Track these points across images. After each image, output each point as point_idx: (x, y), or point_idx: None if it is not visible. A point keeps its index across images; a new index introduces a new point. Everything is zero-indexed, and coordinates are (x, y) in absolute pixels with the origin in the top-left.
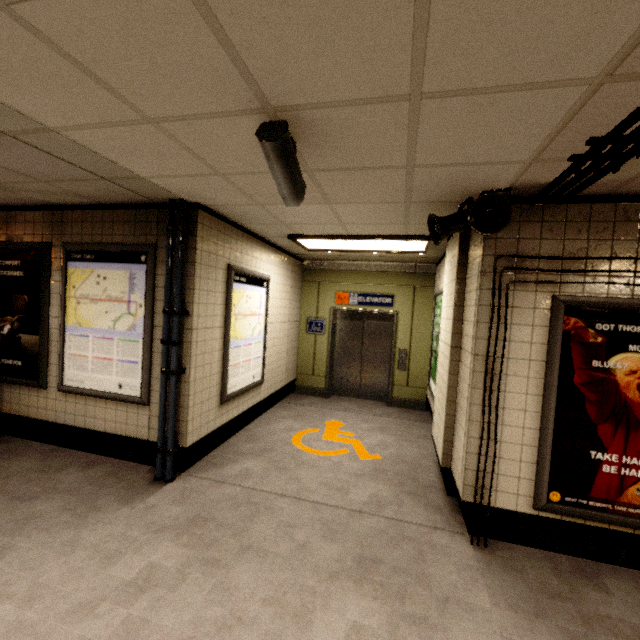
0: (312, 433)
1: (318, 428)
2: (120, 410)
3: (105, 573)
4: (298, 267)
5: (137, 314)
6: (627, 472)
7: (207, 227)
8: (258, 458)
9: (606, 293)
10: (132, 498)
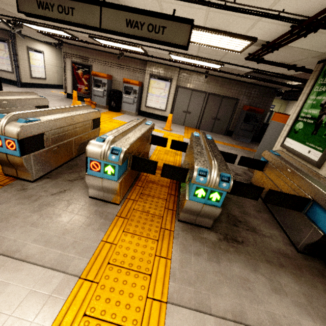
0: (57, 92)
1: (60, 92)
2: (8, 74)
3: (8, 89)
4: (59, 50)
5: (7, 54)
6: (81, 88)
7: (19, 37)
8: (40, 90)
9: (77, 61)
10: (13, 87)
